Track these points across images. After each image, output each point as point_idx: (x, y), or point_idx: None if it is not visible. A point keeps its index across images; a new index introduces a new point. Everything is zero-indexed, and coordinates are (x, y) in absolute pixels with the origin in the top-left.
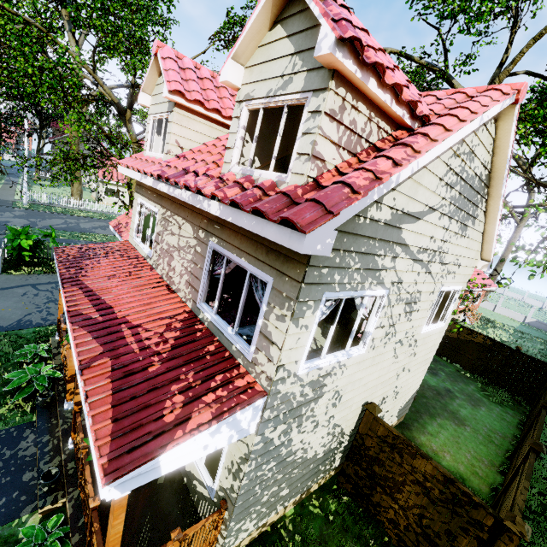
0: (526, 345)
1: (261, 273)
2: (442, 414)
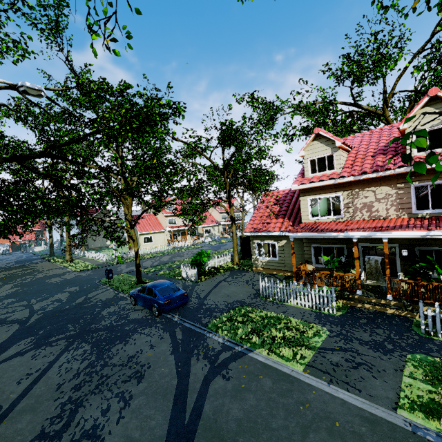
0: None
1: None
2: None
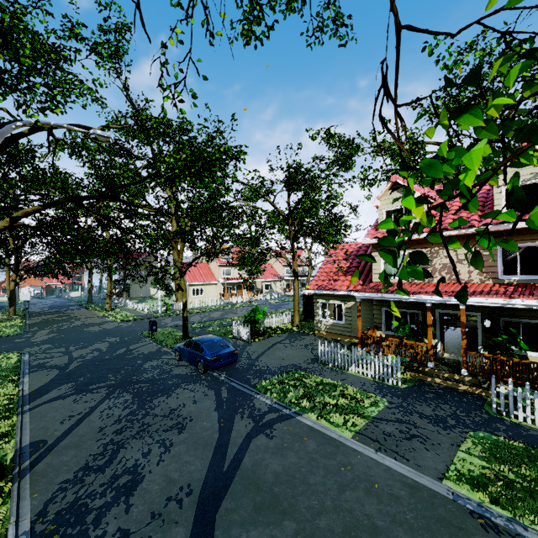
0: None
1: None
2: None
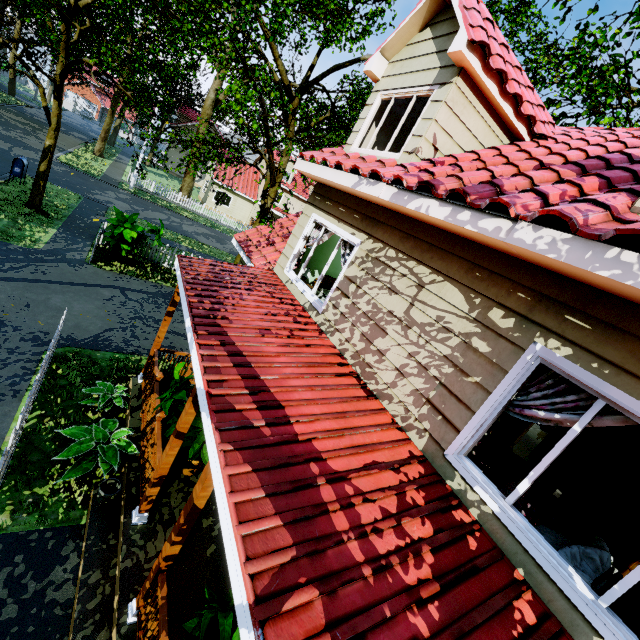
0: None
1: None
2: None
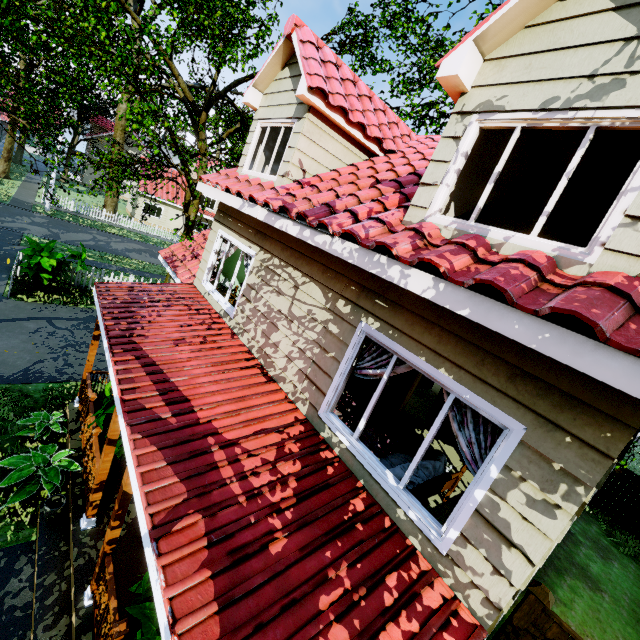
0: (639, 470)
1: (490, 409)
2: (569, 569)
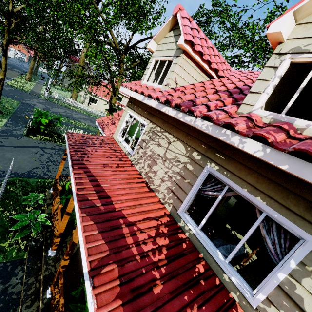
0: None
1: (291, 225)
2: None
